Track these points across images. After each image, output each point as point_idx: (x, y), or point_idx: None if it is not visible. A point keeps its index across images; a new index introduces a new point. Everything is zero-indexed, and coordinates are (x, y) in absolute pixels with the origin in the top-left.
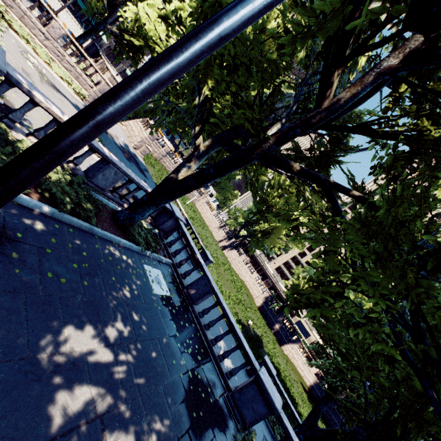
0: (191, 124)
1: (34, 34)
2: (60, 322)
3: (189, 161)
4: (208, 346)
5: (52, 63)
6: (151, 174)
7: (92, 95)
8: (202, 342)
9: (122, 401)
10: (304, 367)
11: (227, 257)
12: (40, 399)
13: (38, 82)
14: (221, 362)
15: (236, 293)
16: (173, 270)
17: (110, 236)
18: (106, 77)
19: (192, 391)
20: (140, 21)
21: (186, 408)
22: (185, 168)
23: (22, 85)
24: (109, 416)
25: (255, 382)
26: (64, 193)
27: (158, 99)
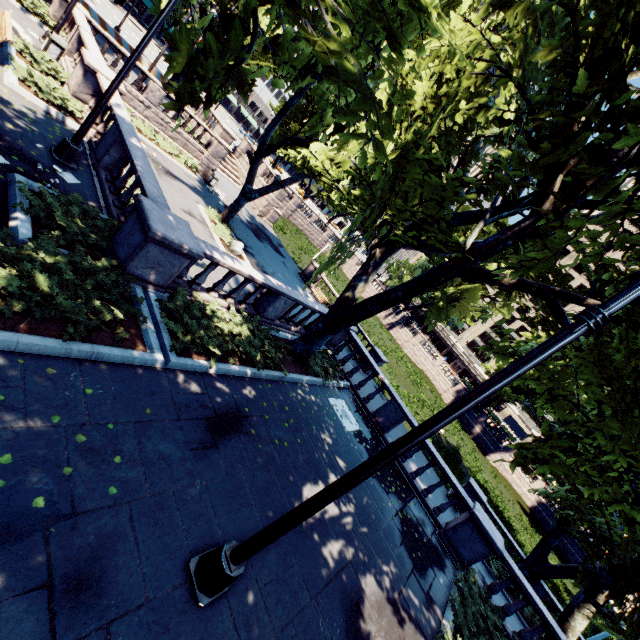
0: (369, 241)
1: (133, 107)
2: (299, 485)
3: (365, 273)
4: (408, 480)
5: (157, 137)
6: (285, 246)
7: (205, 163)
8: (401, 476)
9: (359, 548)
10: (522, 483)
11: (396, 339)
12: (313, 551)
13: (157, 177)
14: (426, 497)
15: (417, 392)
16: (354, 394)
17: (296, 377)
18: (217, 133)
19: (406, 533)
20: (310, 154)
21: (405, 550)
22: (360, 283)
23: (210, 256)
24: (355, 561)
25: (471, 521)
26: (254, 347)
27: (345, 246)
